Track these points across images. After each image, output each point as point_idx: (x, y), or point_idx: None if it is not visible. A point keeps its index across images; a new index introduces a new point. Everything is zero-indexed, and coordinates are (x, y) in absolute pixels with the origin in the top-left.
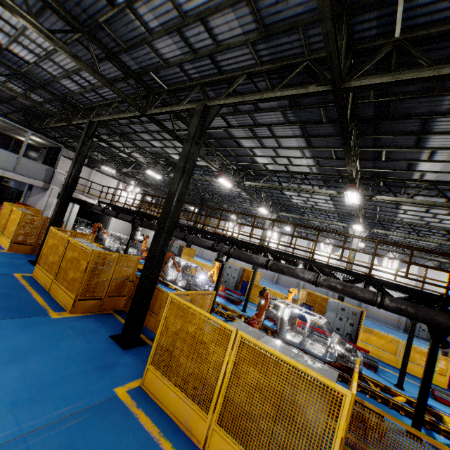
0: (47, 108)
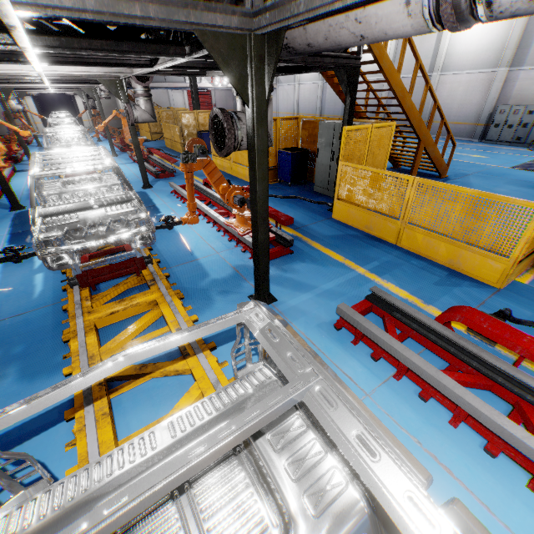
0: None
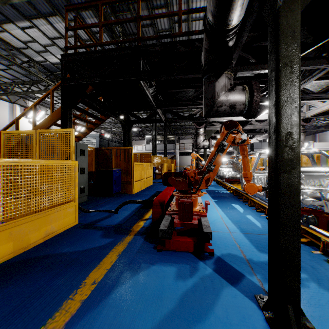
0: (160, 126)
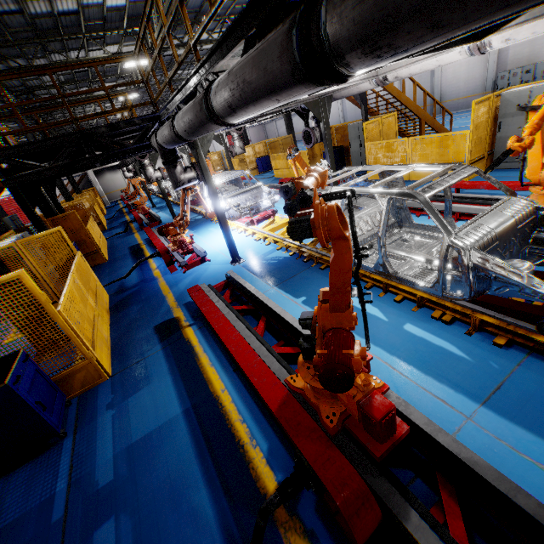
0: None
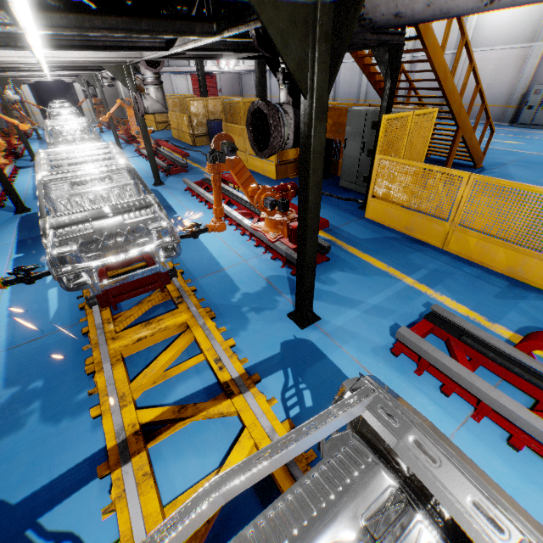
0: None
